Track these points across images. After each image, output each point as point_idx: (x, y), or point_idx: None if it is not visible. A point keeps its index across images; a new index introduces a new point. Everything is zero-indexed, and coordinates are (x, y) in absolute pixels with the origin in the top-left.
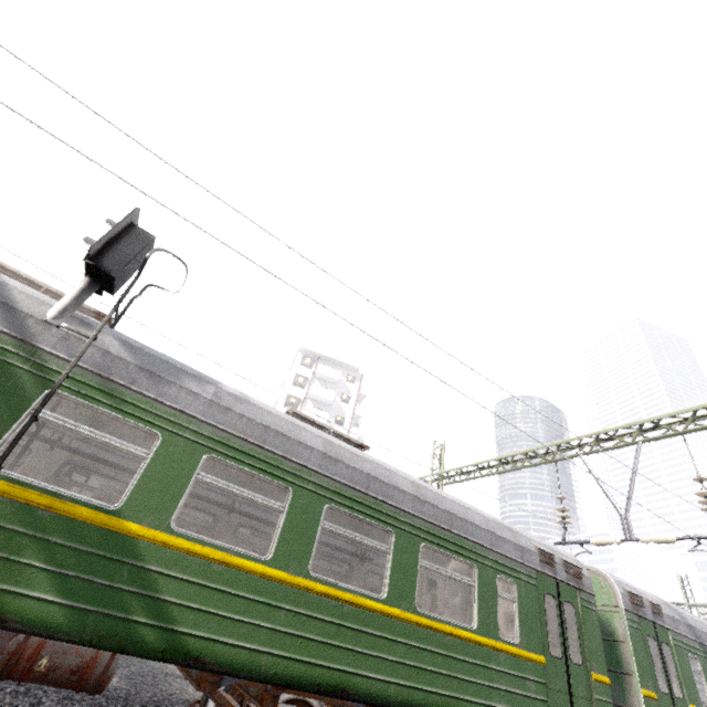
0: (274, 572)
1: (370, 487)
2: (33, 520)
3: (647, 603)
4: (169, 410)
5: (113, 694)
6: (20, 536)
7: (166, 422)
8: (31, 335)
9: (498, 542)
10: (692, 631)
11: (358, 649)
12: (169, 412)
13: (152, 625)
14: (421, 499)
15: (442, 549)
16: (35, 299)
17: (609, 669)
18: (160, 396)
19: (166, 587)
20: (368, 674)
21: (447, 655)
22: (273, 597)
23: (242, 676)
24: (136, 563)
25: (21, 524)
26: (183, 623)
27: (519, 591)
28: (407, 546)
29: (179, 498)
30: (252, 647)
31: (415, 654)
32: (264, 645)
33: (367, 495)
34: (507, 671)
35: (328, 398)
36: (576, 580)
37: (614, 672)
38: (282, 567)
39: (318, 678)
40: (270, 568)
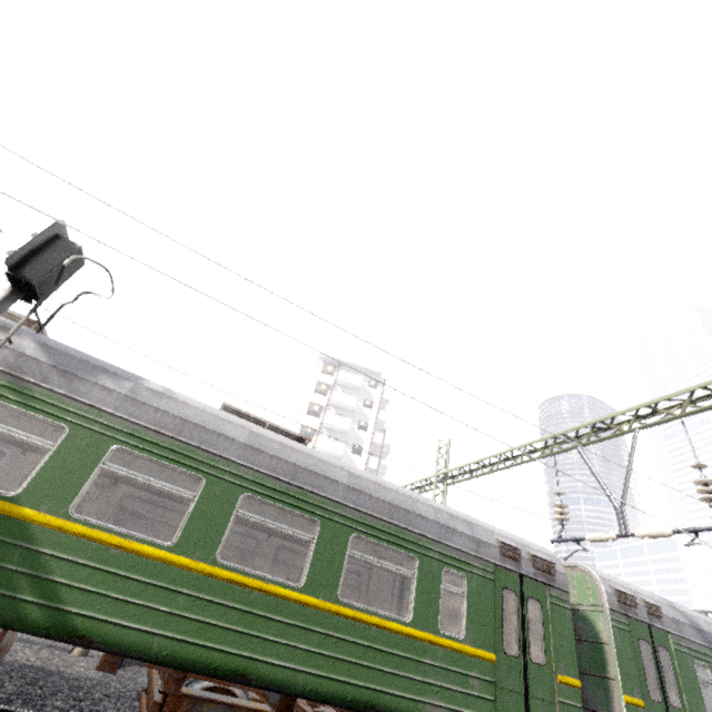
0: (176, 558)
1: (297, 477)
2: None
3: (643, 603)
4: (80, 405)
5: (81, 683)
6: None
7: (75, 416)
8: None
9: (449, 535)
10: (702, 635)
11: (265, 635)
12: (79, 407)
13: (39, 604)
14: (357, 490)
15: (377, 540)
16: None
17: (593, 674)
18: (72, 392)
19: (57, 568)
20: (274, 661)
21: (372, 647)
22: (173, 581)
23: (131, 656)
24: (28, 546)
25: None
26: (72, 603)
27: (470, 585)
28: (334, 536)
29: (81, 487)
30: (143, 629)
31: (333, 644)
32: (158, 627)
33: (292, 485)
34: (446, 666)
35: (350, 404)
36: (546, 576)
37: (598, 676)
38: (186, 553)
39: (215, 662)
40: (172, 554)
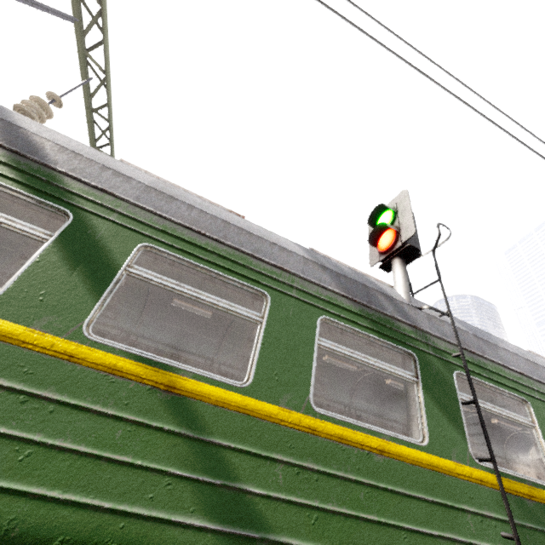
0: None
1: None
2: (529, 513)
3: None
4: (513, 374)
5: None
6: (534, 532)
7: (520, 387)
8: (413, 320)
9: None
10: None
11: None
12: (515, 376)
13: None
14: None
15: None
16: (384, 285)
17: None
18: (501, 361)
19: None
20: None
21: None
22: None
23: None
24: None
25: (526, 518)
26: None
27: None
28: None
29: None
30: None
31: None
32: None
33: None
34: None
35: None
36: None
37: None
38: None
39: None
40: None
